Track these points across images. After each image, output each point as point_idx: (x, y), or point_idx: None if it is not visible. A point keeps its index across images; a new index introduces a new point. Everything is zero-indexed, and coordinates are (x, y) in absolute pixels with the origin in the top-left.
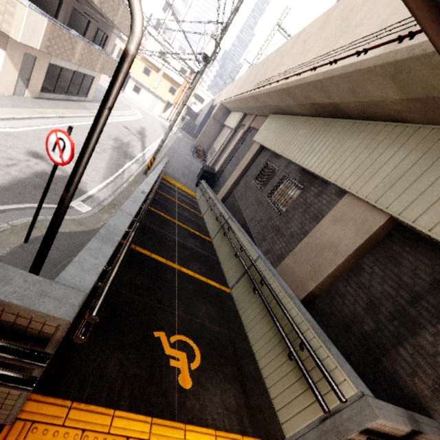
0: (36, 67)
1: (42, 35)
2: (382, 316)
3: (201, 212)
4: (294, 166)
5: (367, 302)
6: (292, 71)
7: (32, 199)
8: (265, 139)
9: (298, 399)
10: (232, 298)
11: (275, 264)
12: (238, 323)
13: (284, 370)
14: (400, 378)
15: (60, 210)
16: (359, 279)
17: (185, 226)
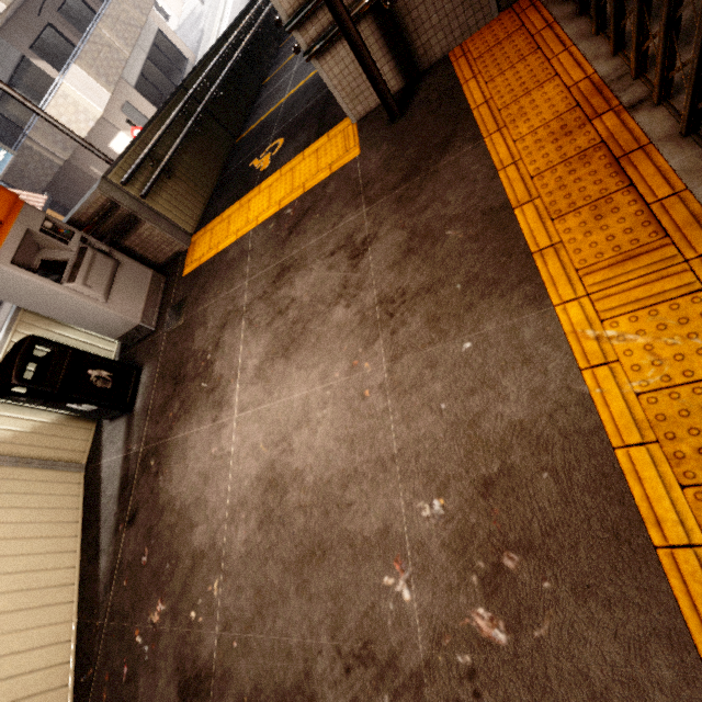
0: (138, 108)
1: (93, 81)
2: None
3: None
4: None
5: None
6: None
7: None
8: None
9: None
10: None
11: None
12: None
13: None
14: None
15: None
16: None
17: None
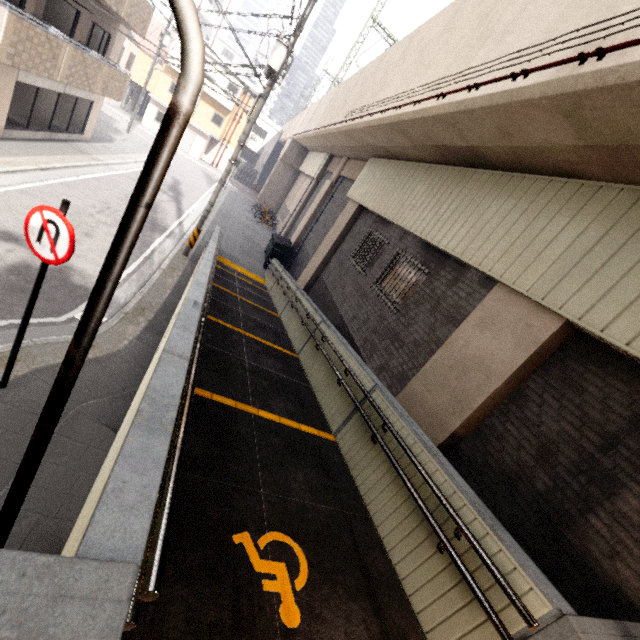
0: None
1: (1, 36)
2: (561, 469)
3: (275, 309)
4: (413, 238)
5: (538, 448)
6: (406, 96)
7: (7, 312)
8: (365, 197)
9: (458, 616)
10: (338, 450)
11: (394, 388)
12: (353, 491)
13: (432, 568)
14: (594, 561)
15: (67, 375)
16: (523, 412)
17: (257, 337)
